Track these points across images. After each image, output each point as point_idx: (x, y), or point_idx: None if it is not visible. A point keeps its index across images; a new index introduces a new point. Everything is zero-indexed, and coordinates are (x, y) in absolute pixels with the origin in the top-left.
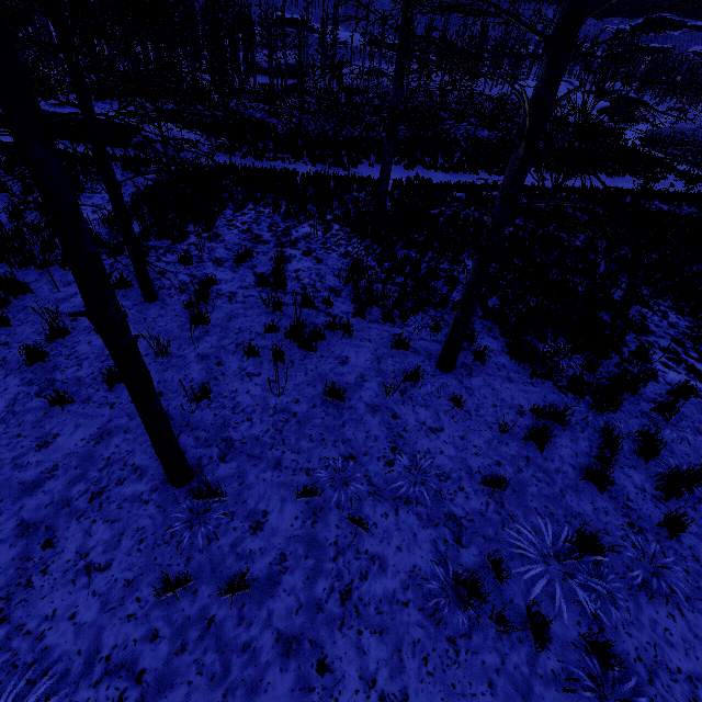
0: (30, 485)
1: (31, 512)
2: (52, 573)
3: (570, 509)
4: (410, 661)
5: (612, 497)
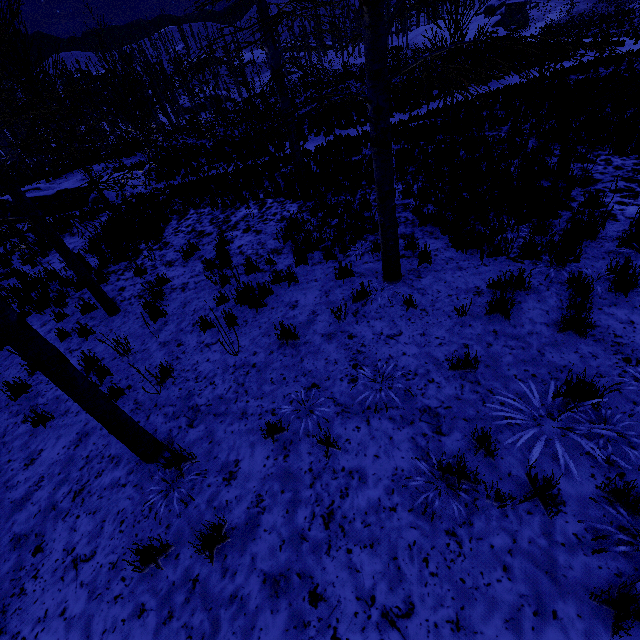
0: (20, 501)
1: (22, 525)
2: (42, 576)
3: (554, 365)
4: (409, 567)
5: (597, 340)
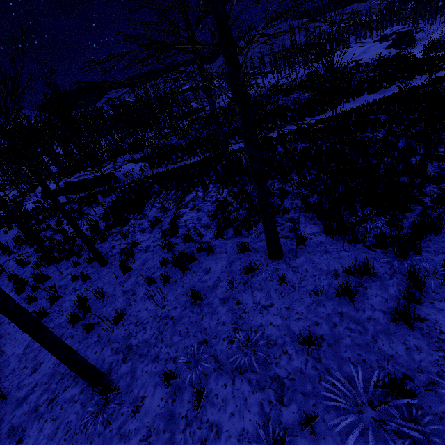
0: (21, 400)
1: (17, 419)
2: None
3: (382, 353)
4: None
5: (424, 333)
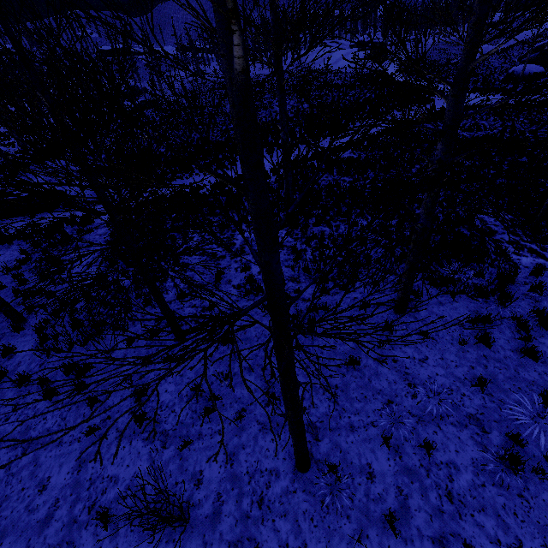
0: (213, 515)
1: (229, 534)
2: None
3: (527, 380)
4: (508, 519)
5: (543, 362)
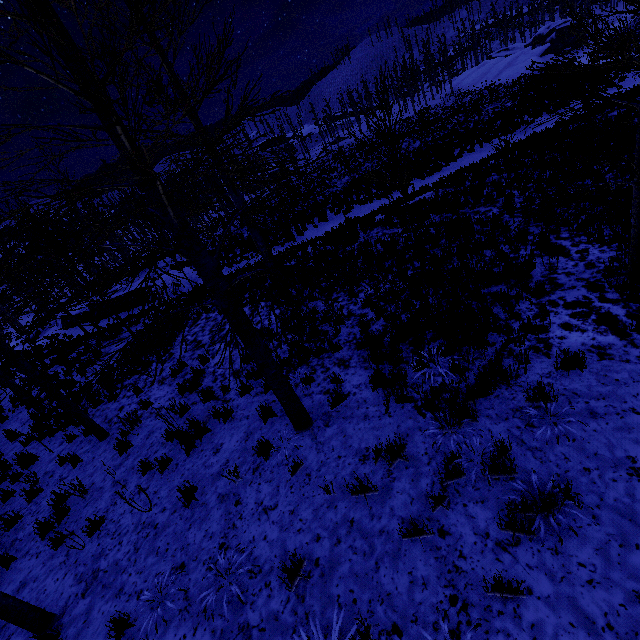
0: None
1: None
2: None
3: (380, 589)
4: None
5: (439, 557)
